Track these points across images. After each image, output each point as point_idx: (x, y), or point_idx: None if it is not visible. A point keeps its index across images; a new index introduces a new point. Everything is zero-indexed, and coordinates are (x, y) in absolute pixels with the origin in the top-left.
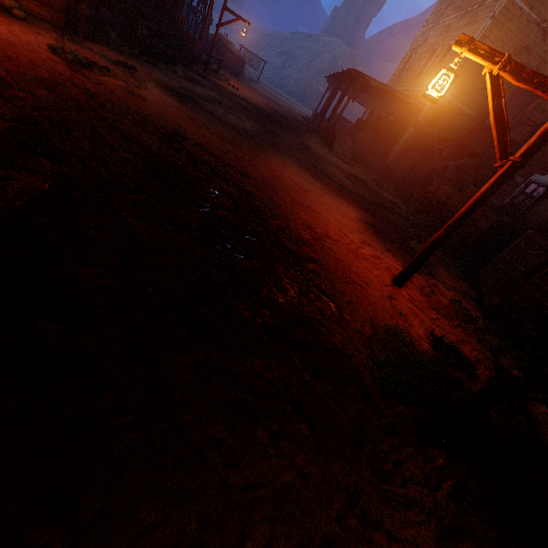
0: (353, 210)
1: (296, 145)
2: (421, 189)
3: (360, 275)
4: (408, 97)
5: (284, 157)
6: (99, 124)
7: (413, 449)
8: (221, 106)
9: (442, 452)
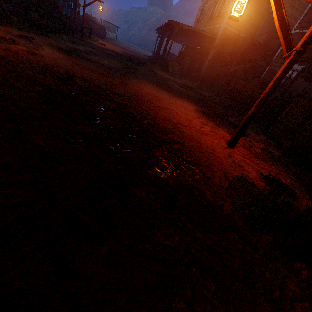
0: (190, 105)
1: (147, 72)
2: (226, 86)
3: (208, 145)
4: (207, 32)
5: (142, 80)
6: (8, 75)
7: (285, 268)
8: (96, 55)
9: (302, 264)
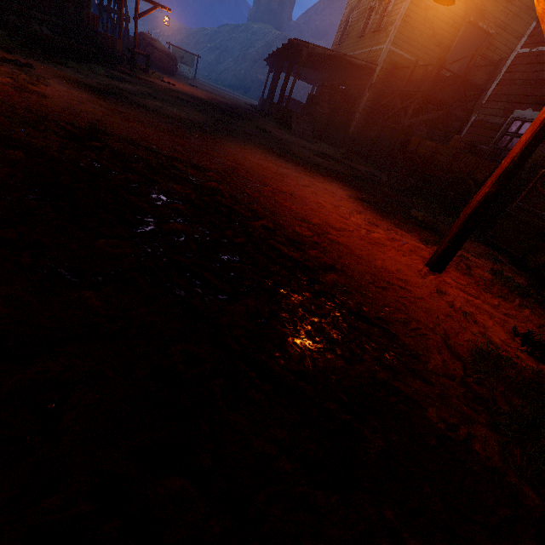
0: (339, 188)
1: (253, 130)
2: (399, 152)
3: (392, 270)
4: (358, 59)
5: (244, 143)
6: None
7: None
8: (156, 100)
9: None
